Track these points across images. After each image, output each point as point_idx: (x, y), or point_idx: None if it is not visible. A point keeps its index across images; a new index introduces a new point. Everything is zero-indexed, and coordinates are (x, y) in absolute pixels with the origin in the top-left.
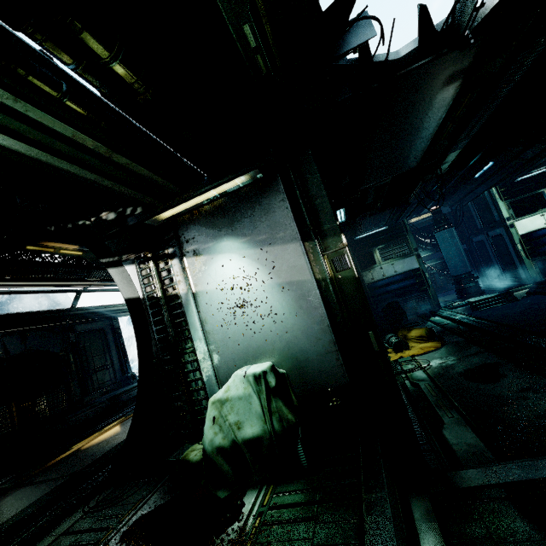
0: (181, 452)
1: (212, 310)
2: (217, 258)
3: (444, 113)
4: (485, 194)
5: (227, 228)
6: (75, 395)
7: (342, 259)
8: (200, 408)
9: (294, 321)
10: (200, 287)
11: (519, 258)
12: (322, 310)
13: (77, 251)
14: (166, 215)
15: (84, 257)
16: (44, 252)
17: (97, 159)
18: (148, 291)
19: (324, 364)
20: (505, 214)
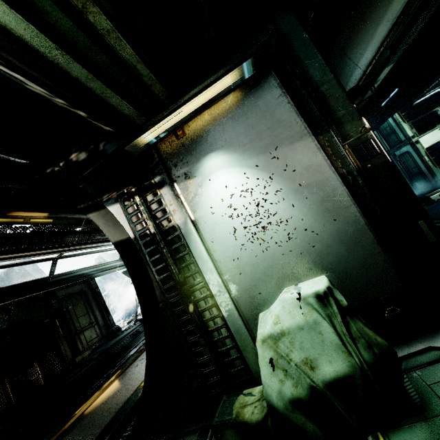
0: (225, 410)
1: (219, 236)
2: (215, 176)
3: (400, 8)
4: (389, 120)
5: (220, 140)
6: (67, 357)
7: (368, 146)
8: (225, 349)
9: (322, 227)
10: (200, 212)
11: (428, 167)
12: (354, 209)
13: (47, 218)
14: (148, 138)
15: (55, 223)
16: (14, 223)
17: (65, 15)
18: (139, 229)
19: (369, 270)
20: (410, 133)
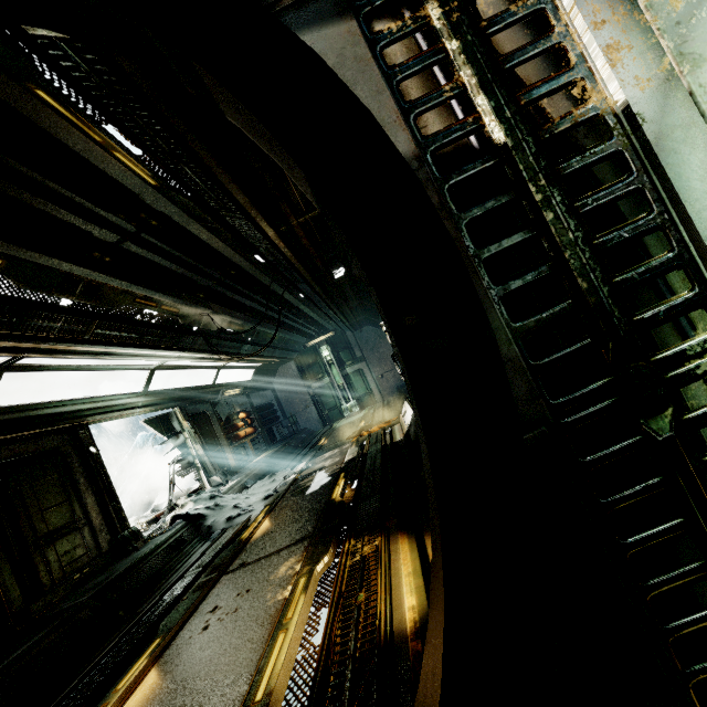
0: None
1: None
2: None
3: None
4: None
5: None
6: (8, 604)
7: None
8: None
9: None
10: None
11: None
12: None
13: None
14: None
15: (7, 273)
16: None
17: None
18: (435, 128)
19: None
20: None
